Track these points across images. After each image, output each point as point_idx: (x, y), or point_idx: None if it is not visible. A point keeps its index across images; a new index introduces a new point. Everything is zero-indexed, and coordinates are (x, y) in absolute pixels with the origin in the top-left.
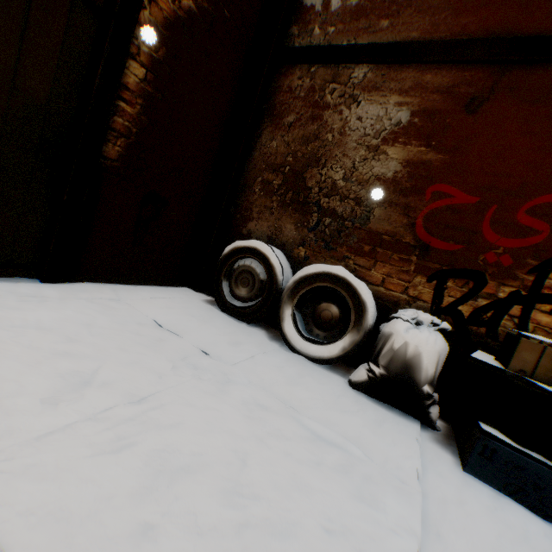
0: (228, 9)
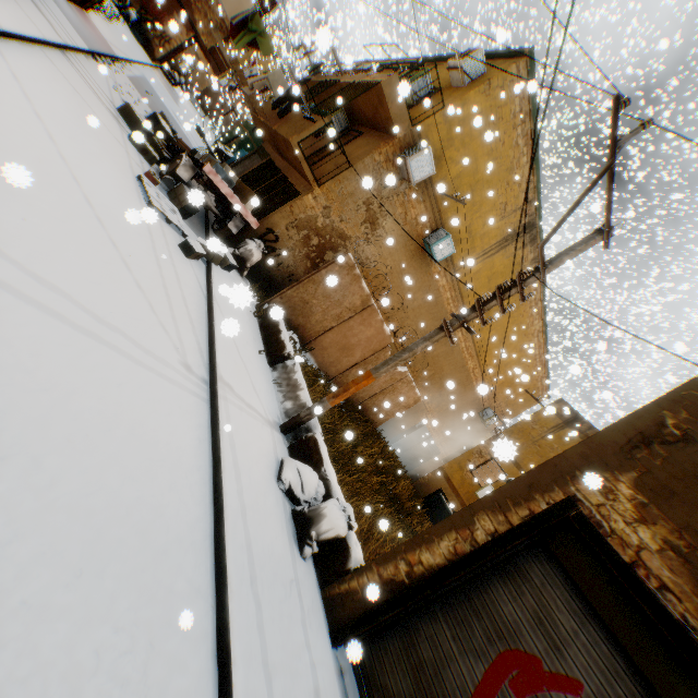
0: None
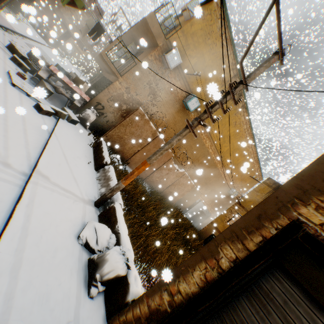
0: None
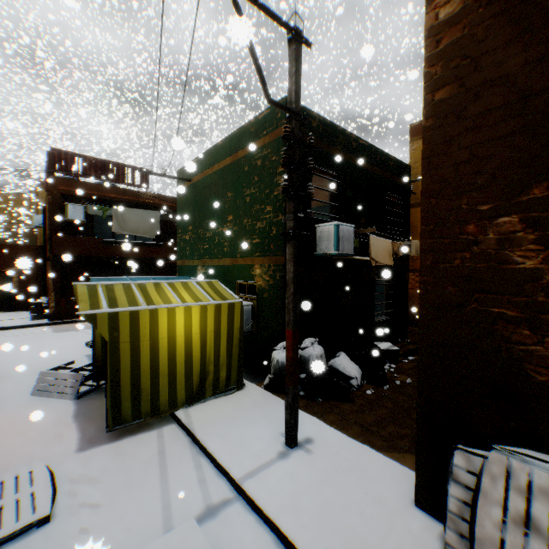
0: (33, 260)
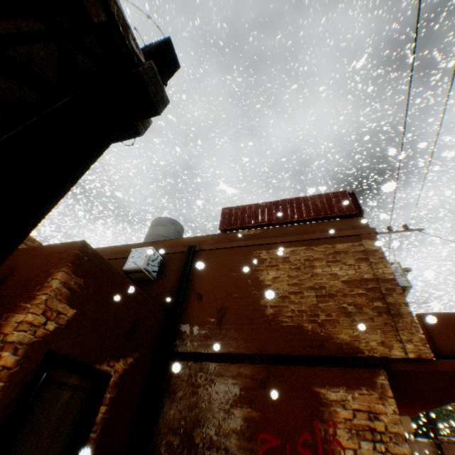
0: (147, 348)
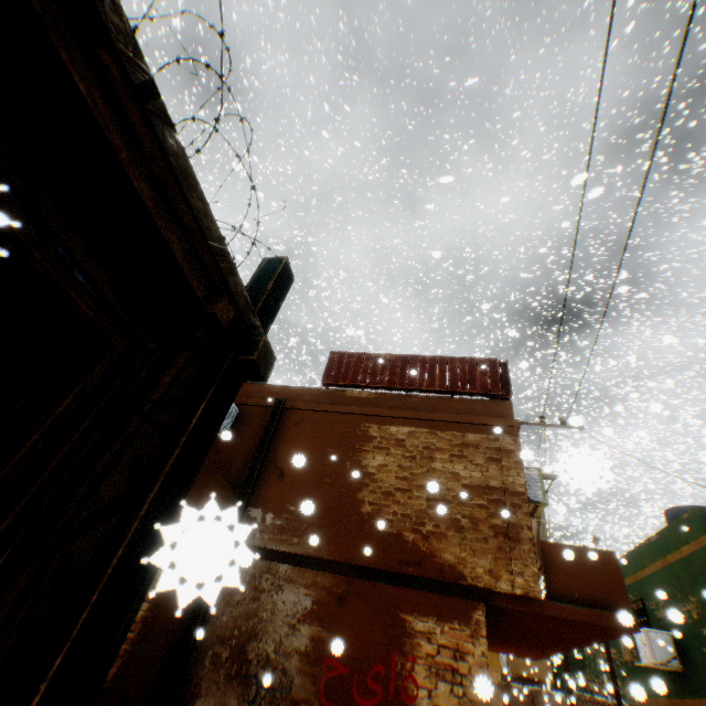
0: None
